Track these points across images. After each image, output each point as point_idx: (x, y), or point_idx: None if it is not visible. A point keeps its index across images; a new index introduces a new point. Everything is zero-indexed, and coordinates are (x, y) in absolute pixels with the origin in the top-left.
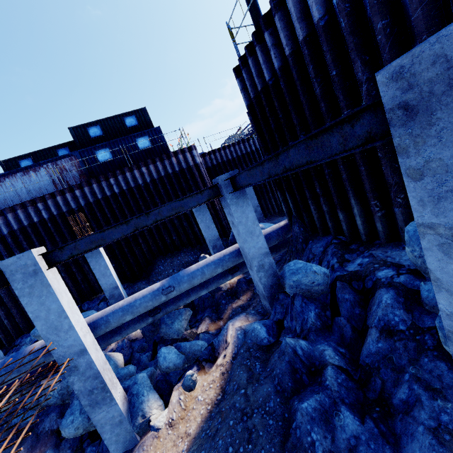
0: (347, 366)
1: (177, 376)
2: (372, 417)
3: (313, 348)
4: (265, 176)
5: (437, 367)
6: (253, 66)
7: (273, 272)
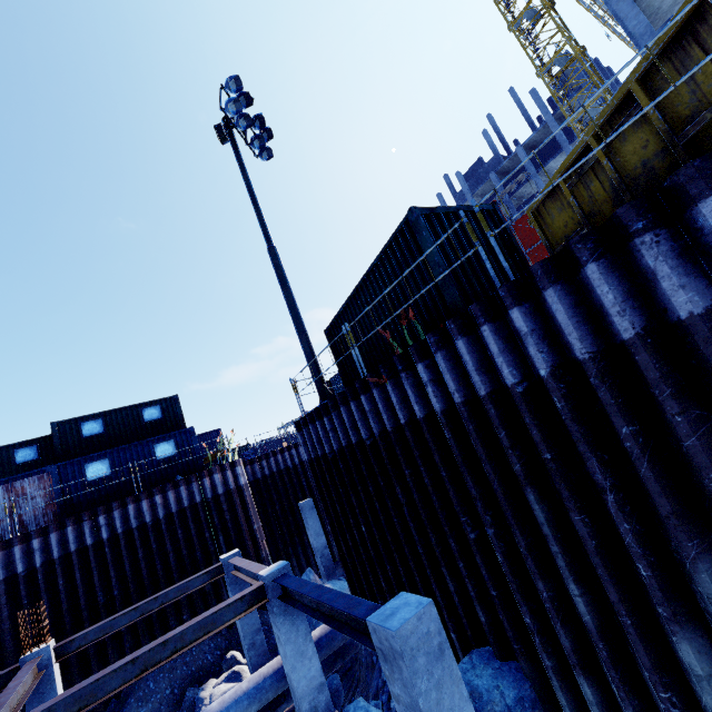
0: None
1: None
2: None
3: None
4: (314, 605)
5: None
6: (314, 432)
7: None
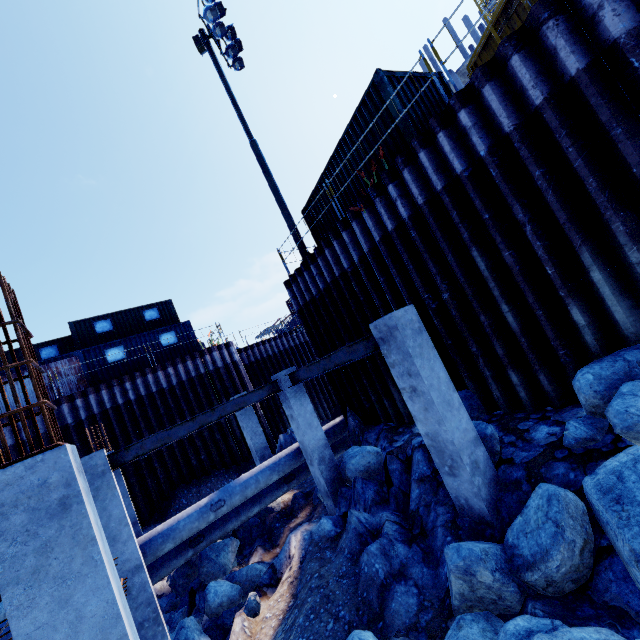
0: (400, 521)
1: (232, 615)
2: (416, 542)
3: (375, 518)
4: (321, 370)
5: (447, 490)
6: (302, 283)
7: (334, 465)
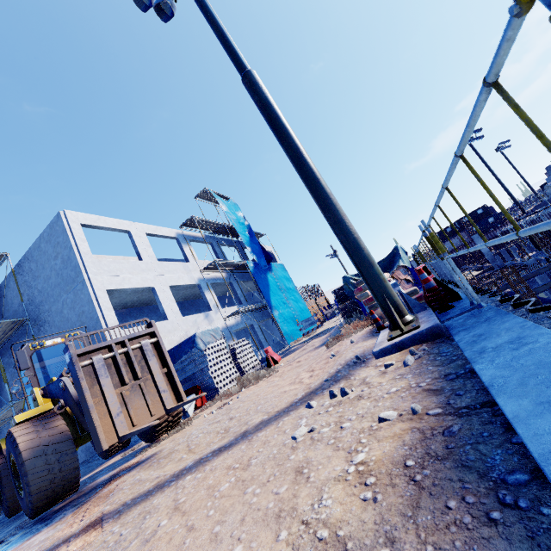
0: None
1: None
2: None
3: None
4: None
5: None
6: None
7: None
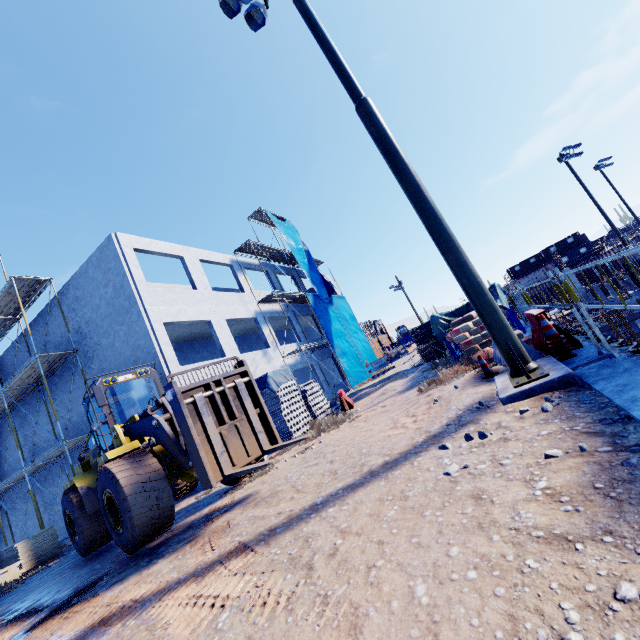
0: None
1: None
2: None
3: None
4: None
5: None
6: None
7: None
